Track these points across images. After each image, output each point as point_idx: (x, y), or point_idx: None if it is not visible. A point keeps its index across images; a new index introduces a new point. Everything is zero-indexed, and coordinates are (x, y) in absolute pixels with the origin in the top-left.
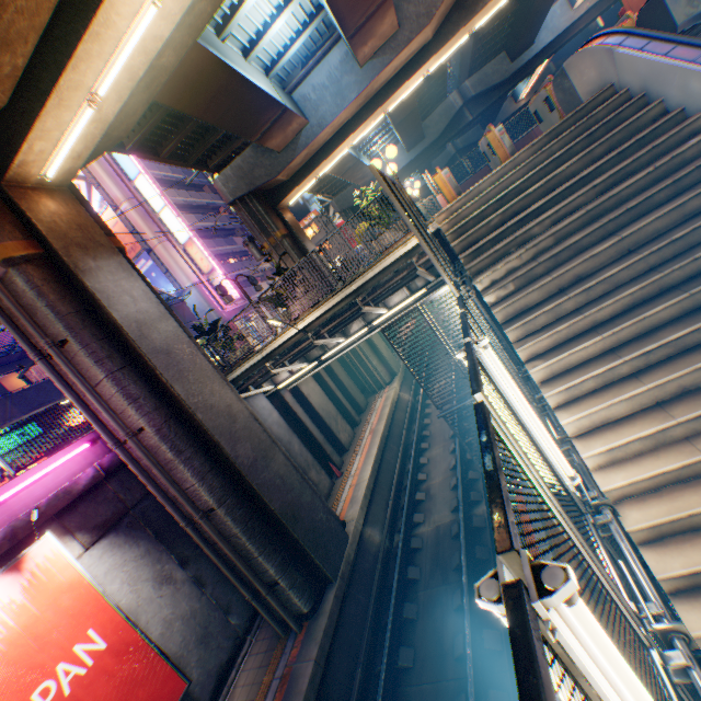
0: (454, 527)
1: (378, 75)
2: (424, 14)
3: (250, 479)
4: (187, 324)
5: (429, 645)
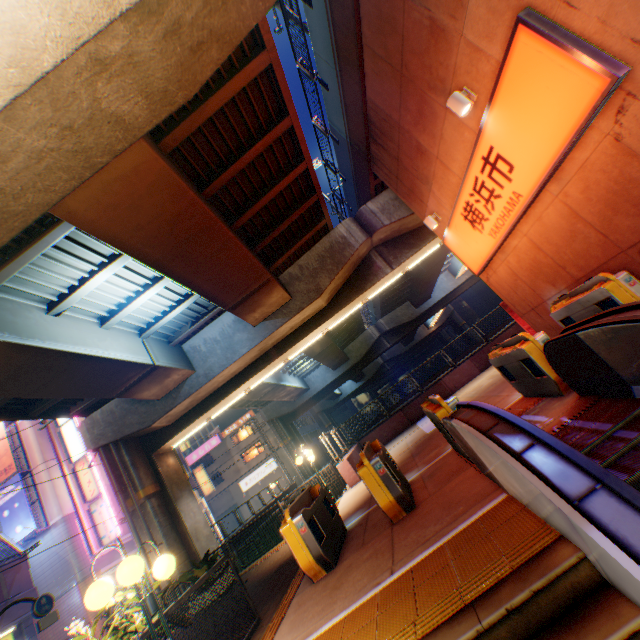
0: None
1: (270, 333)
2: (314, 289)
3: None
4: (7, 601)
5: None
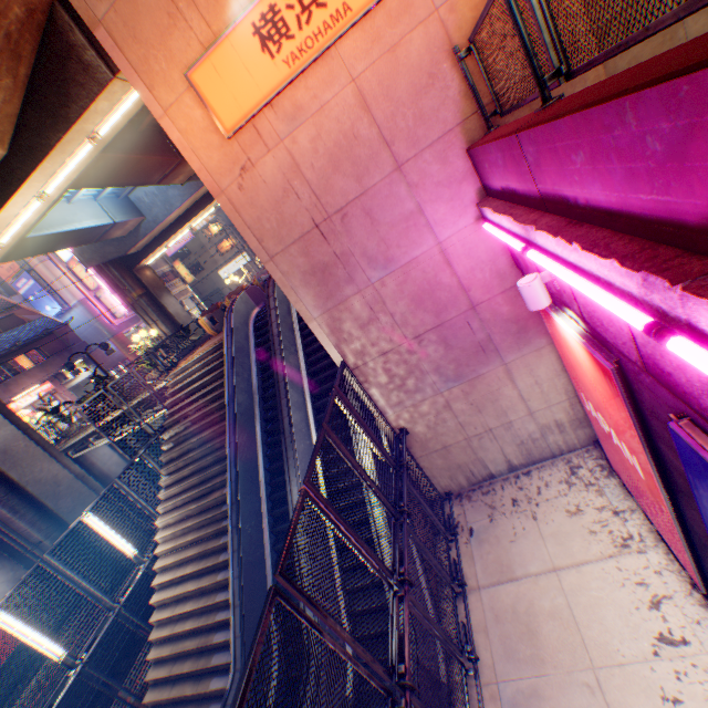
0: None
1: (196, 193)
2: None
3: (70, 520)
4: (71, 348)
5: None
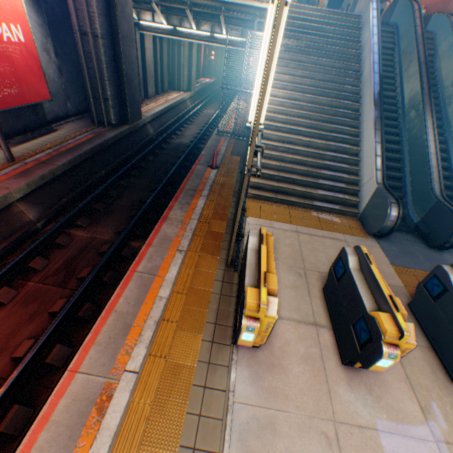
0: (189, 144)
1: None
2: None
3: (122, 42)
4: None
5: (163, 160)
